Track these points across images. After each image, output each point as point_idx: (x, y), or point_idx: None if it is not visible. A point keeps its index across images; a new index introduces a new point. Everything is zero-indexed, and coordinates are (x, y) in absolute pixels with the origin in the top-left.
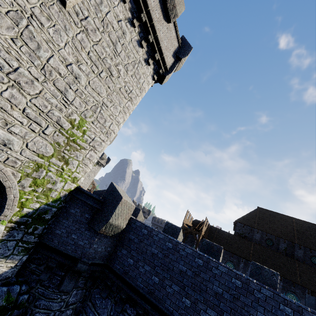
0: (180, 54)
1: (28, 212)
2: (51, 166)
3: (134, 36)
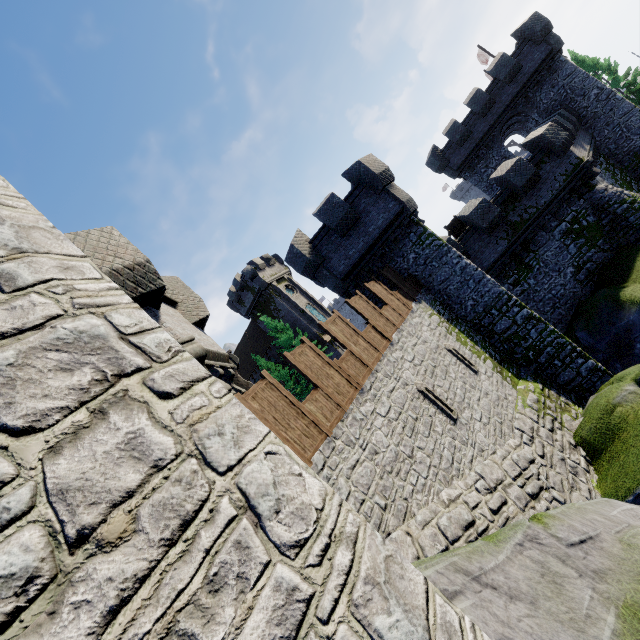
0: None
1: None
2: None
3: None
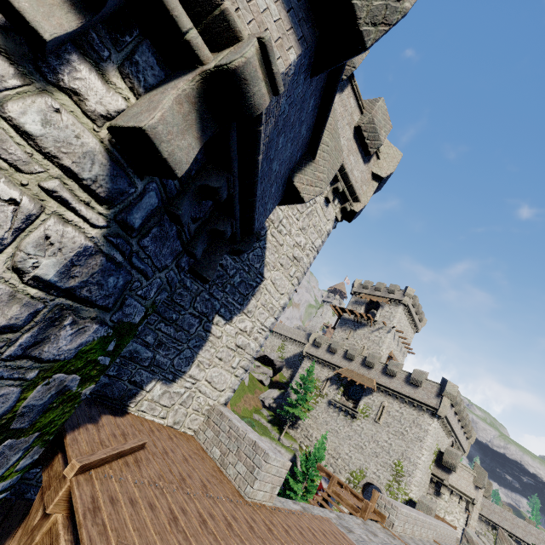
0: (440, 392)
1: None
2: (394, 485)
3: (407, 410)
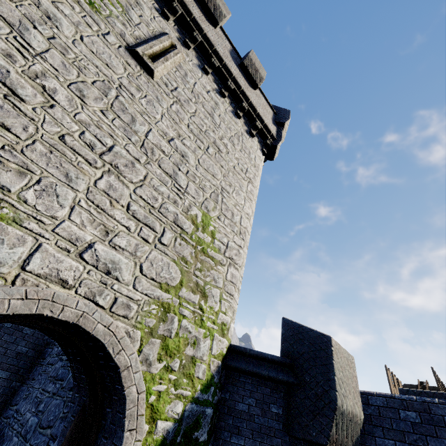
0: (280, 119)
1: (166, 430)
2: (183, 305)
3: (226, 107)
